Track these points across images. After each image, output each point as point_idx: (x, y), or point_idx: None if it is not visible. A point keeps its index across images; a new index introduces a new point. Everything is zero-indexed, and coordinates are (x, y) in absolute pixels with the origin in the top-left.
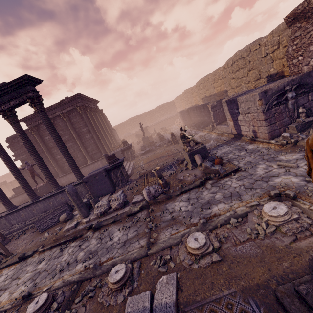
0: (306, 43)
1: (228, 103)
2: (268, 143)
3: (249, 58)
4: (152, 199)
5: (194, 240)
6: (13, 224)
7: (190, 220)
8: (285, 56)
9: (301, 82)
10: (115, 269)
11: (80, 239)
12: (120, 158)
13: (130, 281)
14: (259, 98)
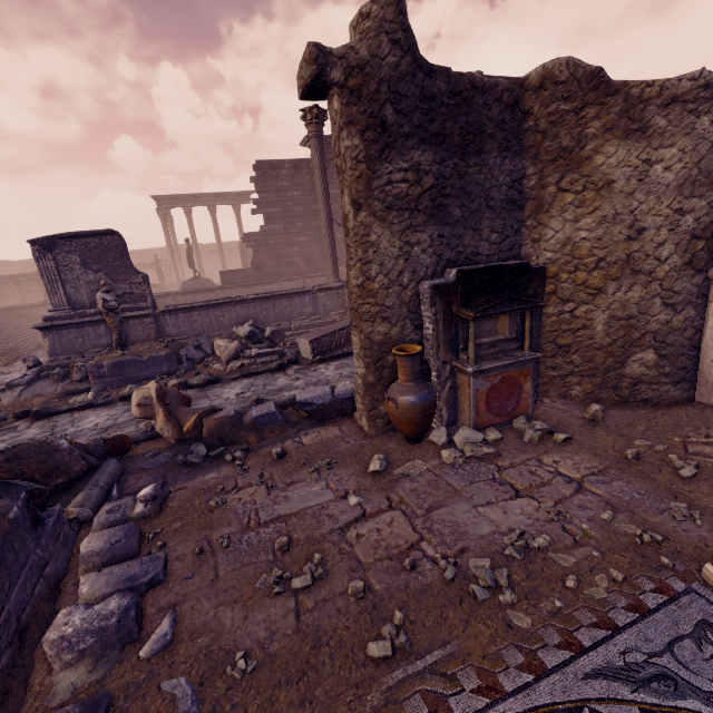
0: None
1: None
2: None
3: None
4: None
5: None
6: None
7: None
8: None
9: None
10: None
11: None
12: None
13: None
14: None
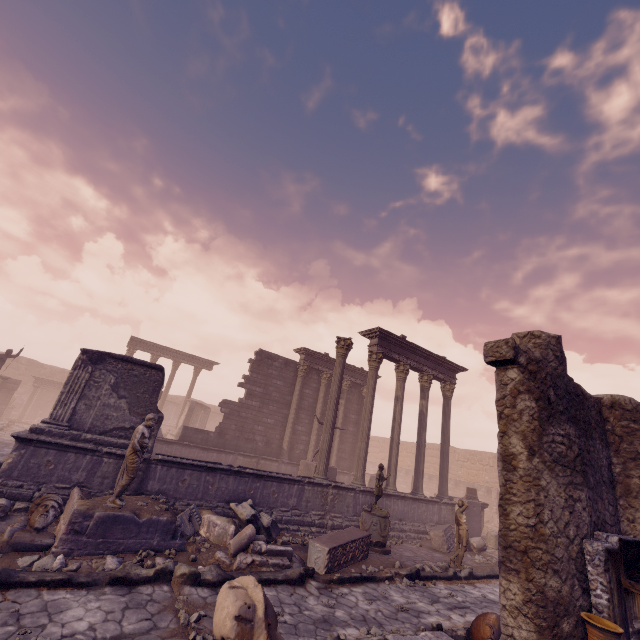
0: None
1: None
2: None
3: None
4: None
5: None
6: (356, 513)
7: None
8: None
9: None
10: None
11: None
12: None
13: None
14: None
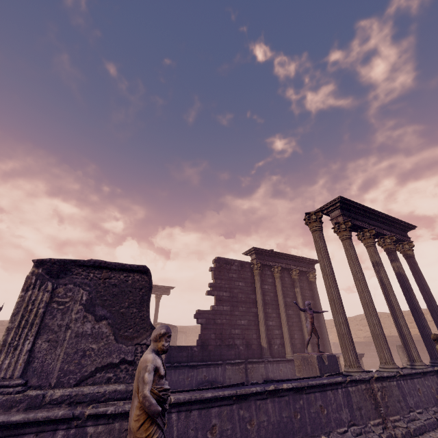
0: None
1: None
2: None
3: None
4: None
5: None
6: (409, 407)
7: None
8: None
9: None
10: None
11: None
12: None
13: None
14: None
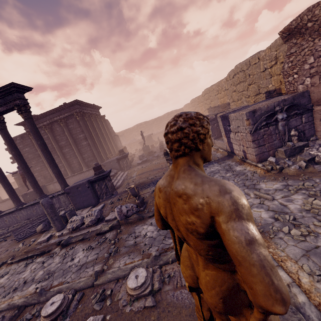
0: (301, 61)
1: (221, 119)
2: (256, 166)
3: (249, 72)
4: (123, 219)
5: (134, 278)
6: None
7: (149, 250)
8: (281, 73)
9: (294, 102)
10: (52, 300)
11: (47, 255)
12: (115, 167)
13: (62, 316)
14: (247, 118)
